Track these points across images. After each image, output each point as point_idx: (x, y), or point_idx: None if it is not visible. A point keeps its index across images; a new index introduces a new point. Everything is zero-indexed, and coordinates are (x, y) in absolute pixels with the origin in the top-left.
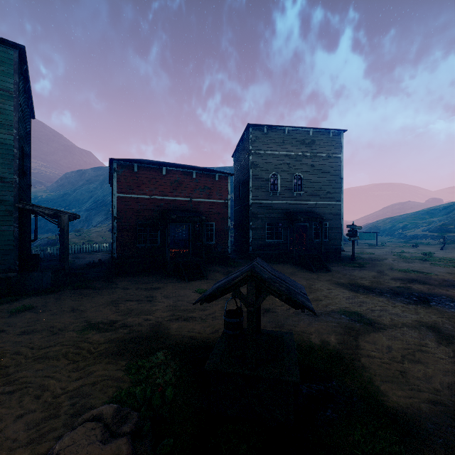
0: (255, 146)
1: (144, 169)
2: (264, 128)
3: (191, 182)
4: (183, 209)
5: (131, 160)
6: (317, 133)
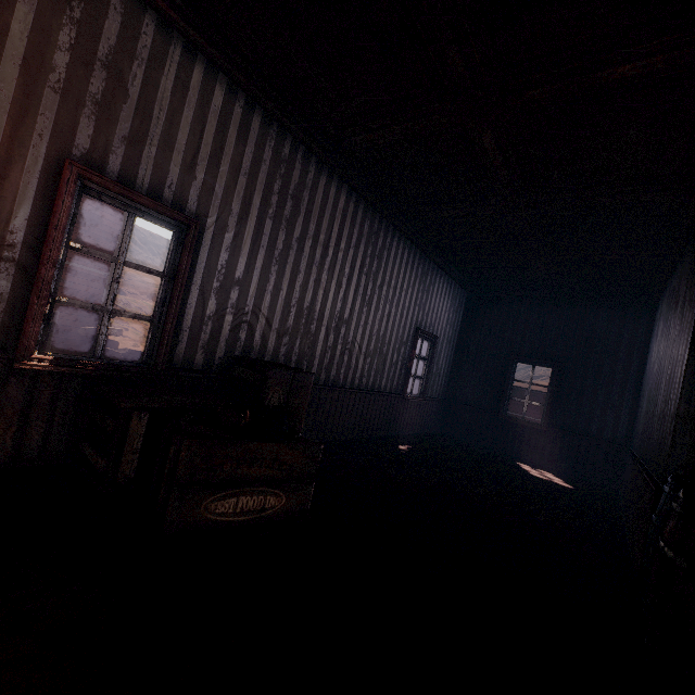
0: None
1: (534, 394)
2: None
3: None
4: None
5: (524, 385)
6: None
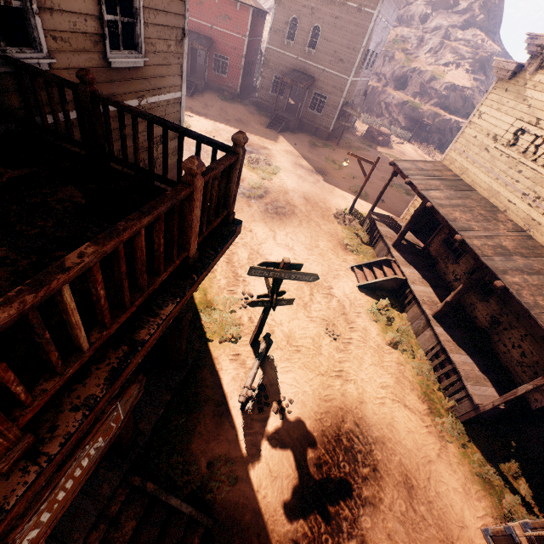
0: None
1: None
2: None
3: (214, 7)
4: (205, 35)
5: None
6: None
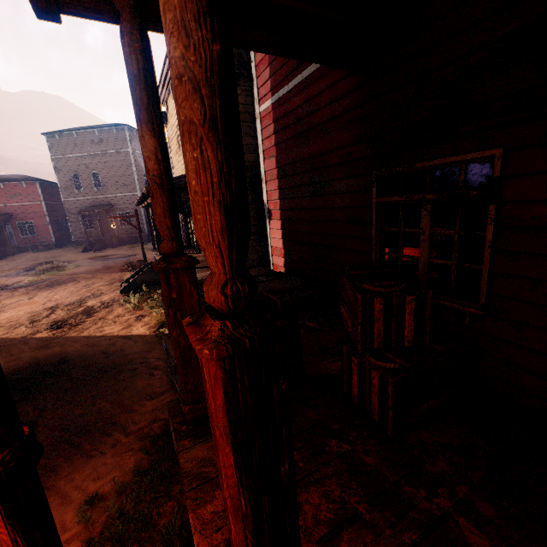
0: (54, 152)
1: None
2: (56, 135)
3: (2, 192)
4: (1, 213)
5: None
6: (103, 131)
